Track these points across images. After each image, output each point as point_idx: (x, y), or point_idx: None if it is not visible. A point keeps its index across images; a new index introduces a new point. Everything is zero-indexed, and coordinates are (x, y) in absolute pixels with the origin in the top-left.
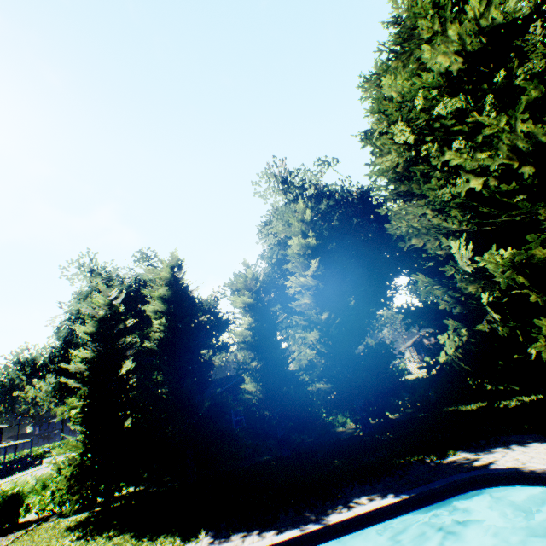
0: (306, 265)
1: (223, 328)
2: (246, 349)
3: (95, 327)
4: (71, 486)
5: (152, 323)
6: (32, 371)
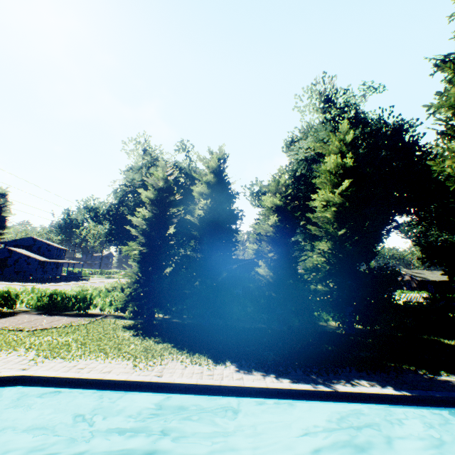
0: (334, 184)
1: (232, 221)
2: (266, 241)
3: (153, 194)
4: (126, 301)
5: (198, 202)
6: (95, 217)
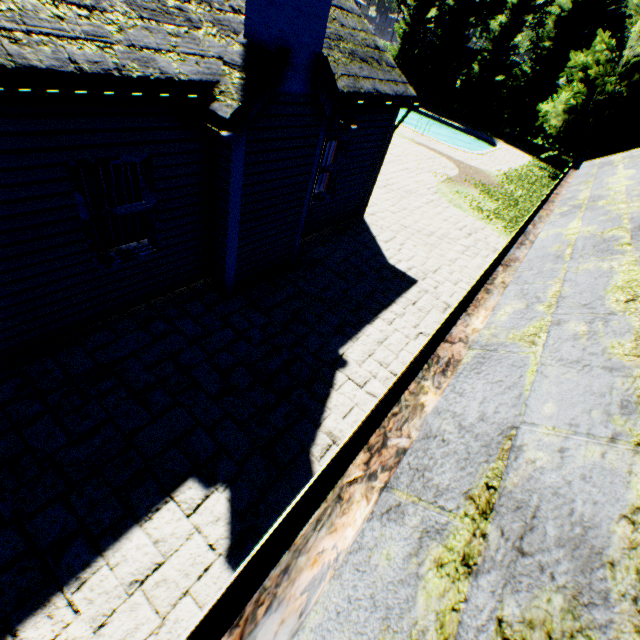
0: None
1: None
2: (489, 42)
3: None
4: None
5: None
6: None
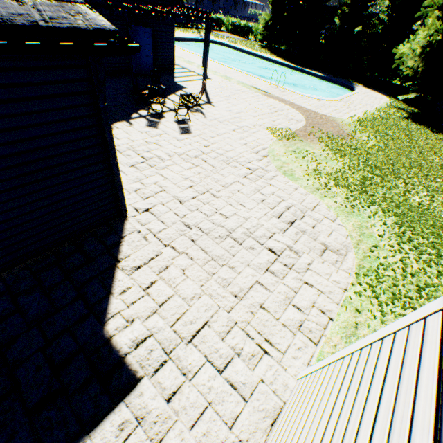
0: None
1: None
2: None
3: None
4: (262, 32)
5: None
6: None
